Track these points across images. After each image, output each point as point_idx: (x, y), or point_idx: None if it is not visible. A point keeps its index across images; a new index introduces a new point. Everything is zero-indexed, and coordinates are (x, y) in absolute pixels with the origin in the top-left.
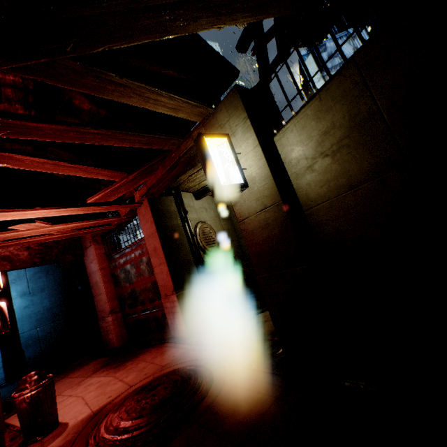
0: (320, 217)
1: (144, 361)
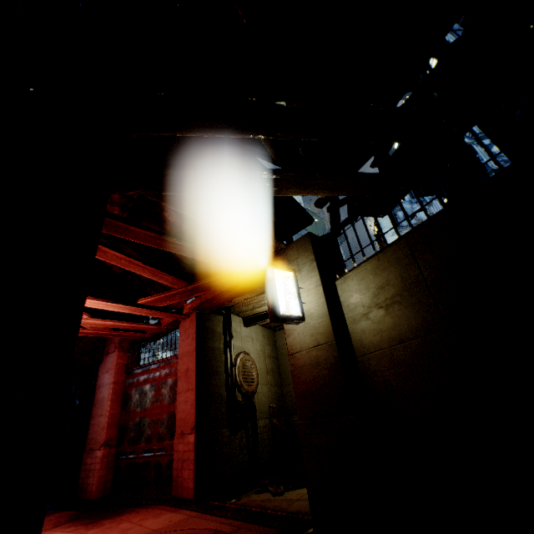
0: (371, 366)
1: (128, 521)
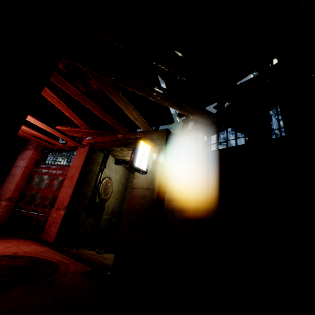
0: (170, 208)
1: (11, 243)
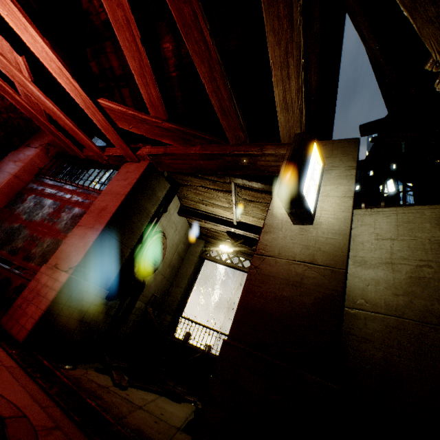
0: (369, 329)
1: None
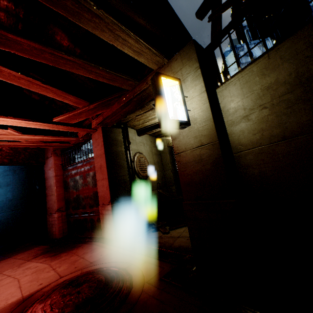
0: (247, 160)
1: (76, 255)
